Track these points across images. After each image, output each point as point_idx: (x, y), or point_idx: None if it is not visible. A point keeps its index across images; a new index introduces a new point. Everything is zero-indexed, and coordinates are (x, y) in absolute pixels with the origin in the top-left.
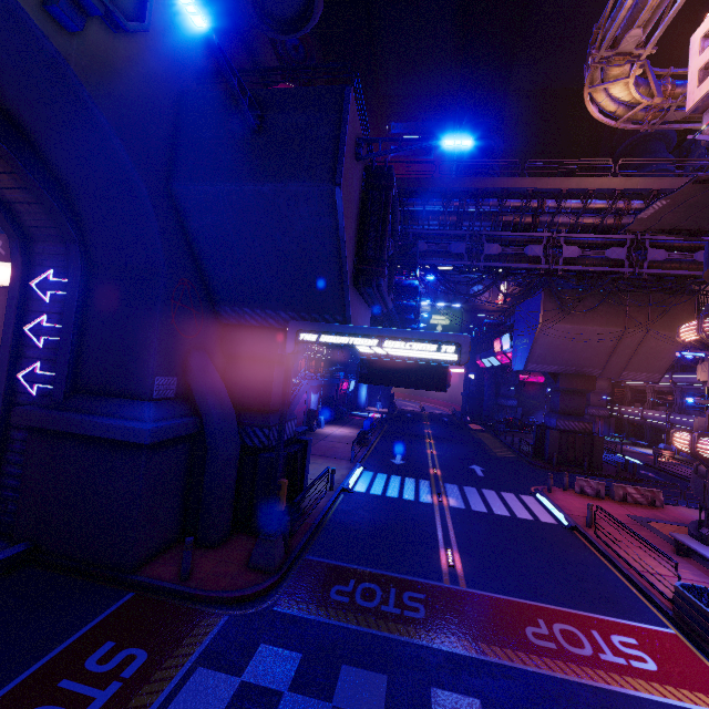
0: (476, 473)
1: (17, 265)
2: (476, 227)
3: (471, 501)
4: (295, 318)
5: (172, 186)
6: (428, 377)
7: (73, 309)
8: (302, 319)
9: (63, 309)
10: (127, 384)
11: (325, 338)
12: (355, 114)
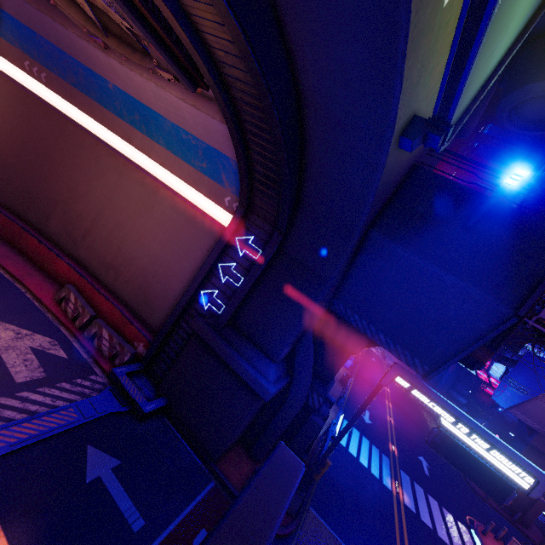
0: (424, 469)
1: (234, 222)
2: None
3: (420, 506)
4: (389, 343)
5: (370, 232)
6: (491, 483)
7: (256, 274)
8: (394, 348)
9: (248, 267)
10: (265, 343)
11: (417, 393)
12: None
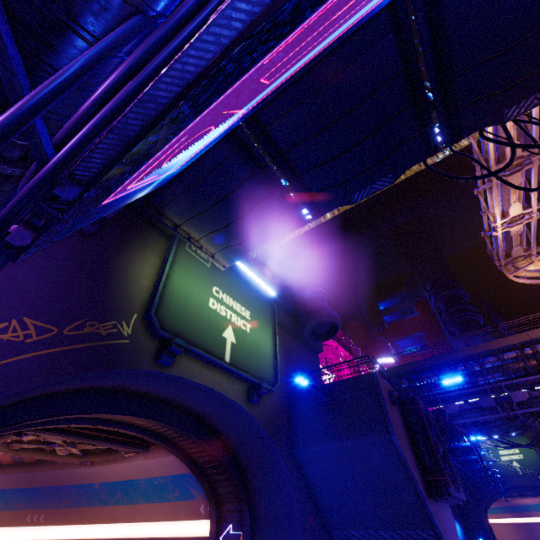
0: None
1: (213, 524)
2: (491, 379)
3: None
4: (393, 535)
5: (294, 451)
6: None
7: None
8: (399, 536)
9: None
10: None
11: None
12: (382, 381)
